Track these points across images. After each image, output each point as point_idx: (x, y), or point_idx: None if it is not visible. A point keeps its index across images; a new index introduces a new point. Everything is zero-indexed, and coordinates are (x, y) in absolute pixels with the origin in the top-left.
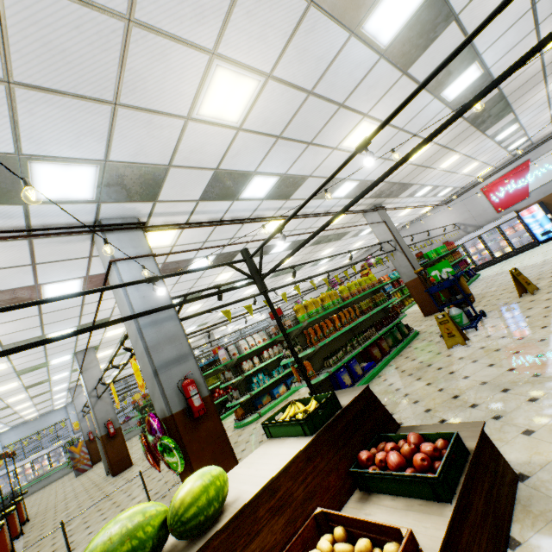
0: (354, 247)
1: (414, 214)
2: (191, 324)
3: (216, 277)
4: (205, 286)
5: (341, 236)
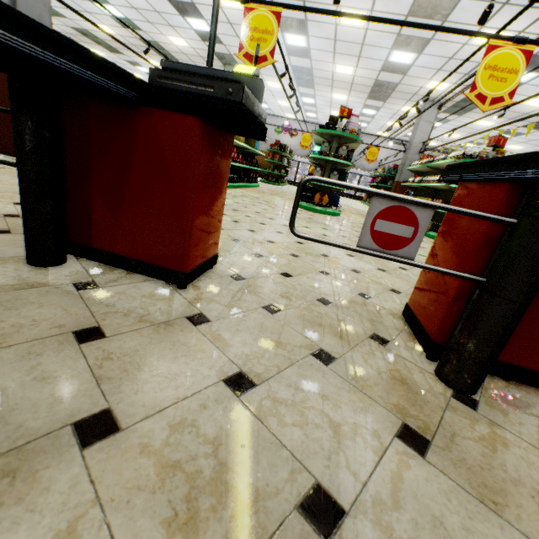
0: (330, 113)
1: (379, 130)
2: (135, 6)
3: (358, 8)
4: (327, 0)
5: (376, 98)
